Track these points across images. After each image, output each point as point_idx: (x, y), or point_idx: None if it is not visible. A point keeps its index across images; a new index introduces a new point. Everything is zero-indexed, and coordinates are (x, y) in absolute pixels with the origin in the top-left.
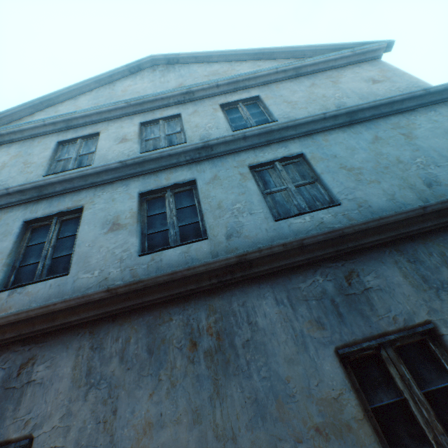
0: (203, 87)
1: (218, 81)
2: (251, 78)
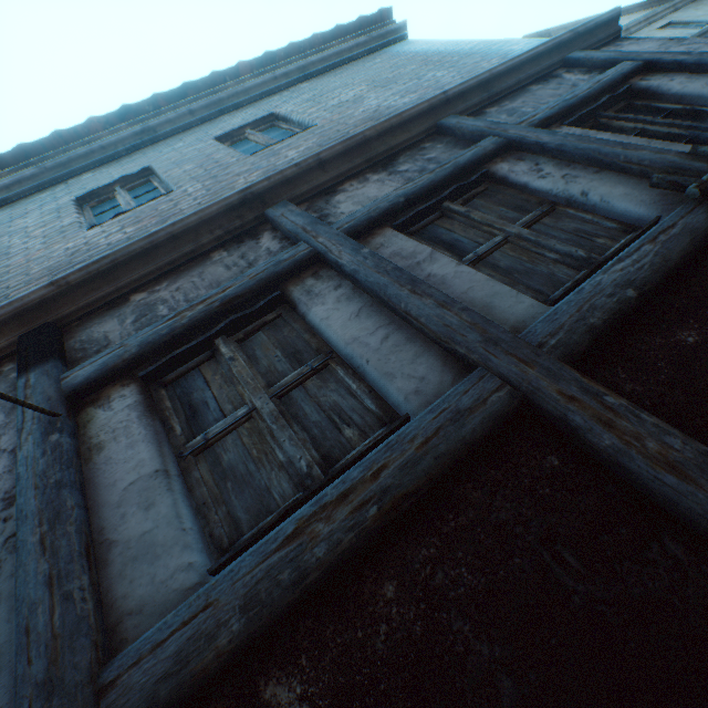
0: (632, 25)
1: (638, 20)
2: (653, 16)
